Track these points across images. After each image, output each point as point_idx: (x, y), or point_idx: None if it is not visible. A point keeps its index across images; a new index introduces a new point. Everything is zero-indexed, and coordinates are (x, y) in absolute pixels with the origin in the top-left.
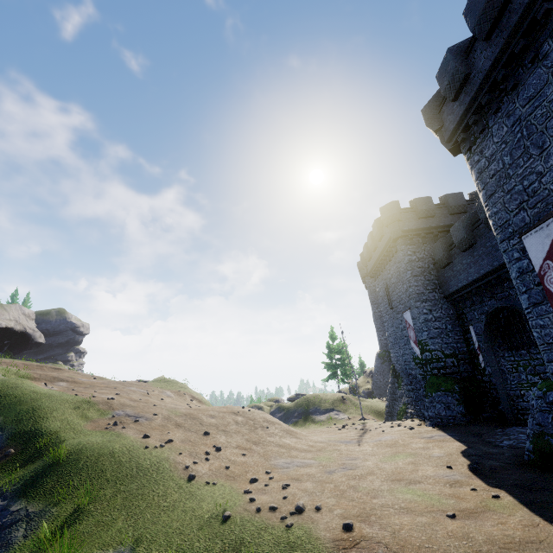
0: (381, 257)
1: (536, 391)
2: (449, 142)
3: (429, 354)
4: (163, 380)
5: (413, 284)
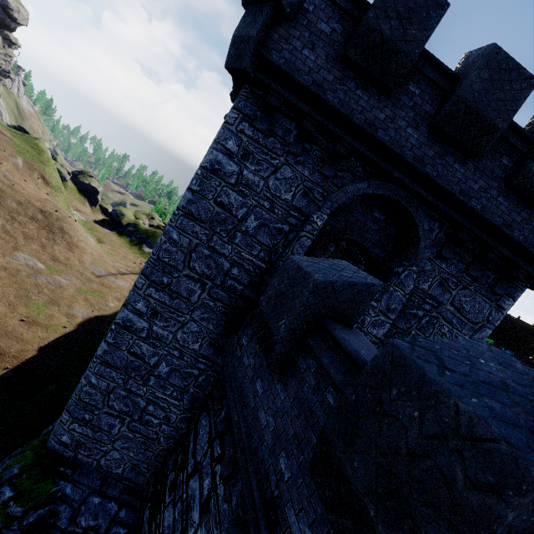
0: None
1: None
2: None
3: None
4: (33, 145)
5: None
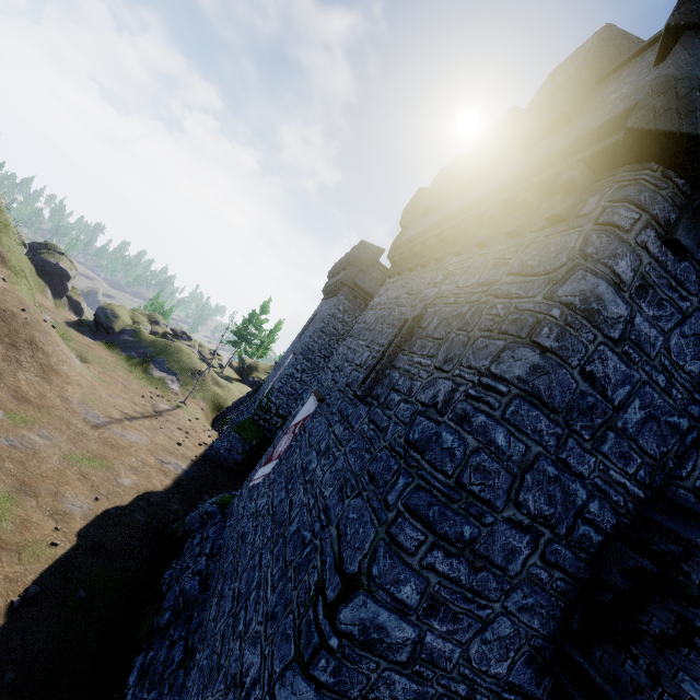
0: (332, 286)
1: (217, 497)
2: (395, 250)
3: (265, 402)
4: None
5: (314, 338)
